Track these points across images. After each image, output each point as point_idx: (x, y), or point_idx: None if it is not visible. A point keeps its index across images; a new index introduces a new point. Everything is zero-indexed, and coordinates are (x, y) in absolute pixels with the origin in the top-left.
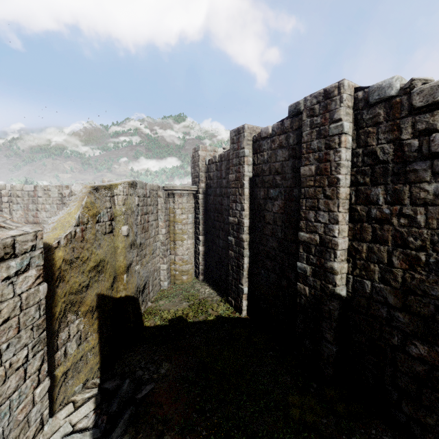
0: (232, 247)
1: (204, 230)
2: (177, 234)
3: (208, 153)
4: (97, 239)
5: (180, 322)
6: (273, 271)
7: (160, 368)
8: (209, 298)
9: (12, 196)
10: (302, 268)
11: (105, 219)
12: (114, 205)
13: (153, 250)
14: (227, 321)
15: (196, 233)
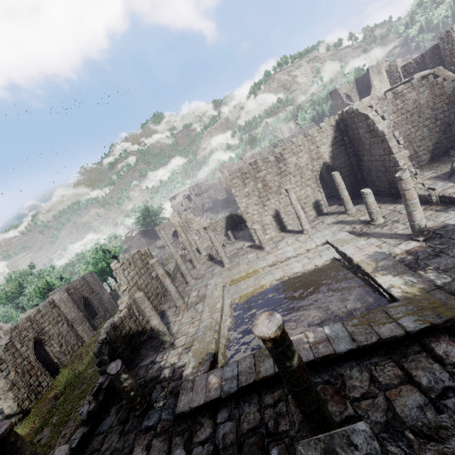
0: None
1: None
2: None
3: (399, 63)
4: None
5: None
6: None
7: None
8: None
9: None
10: None
11: None
12: None
13: None
14: None
15: None
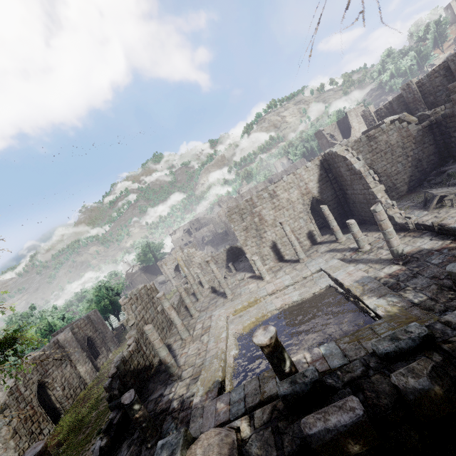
0: None
1: None
2: None
3: (372, 109)
4: None
5: None
6: None
7: None
8: None
9: None
10: None
11: None
12: None
13: None
14: None
15: None
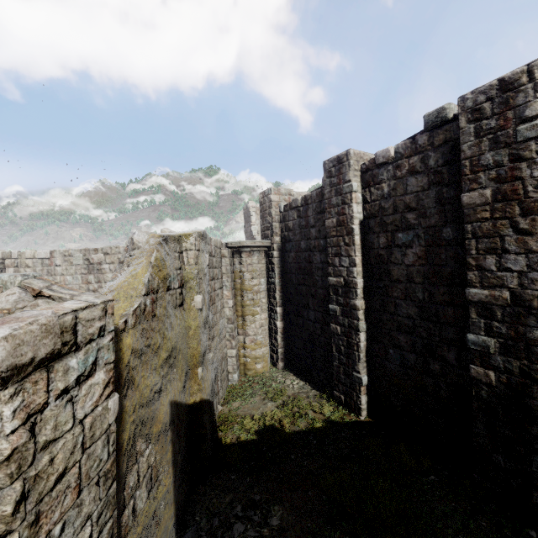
0: (336, 320)
1: (281, 299)
2: (247, 306)
3: (282, 198)
4: (168, 316)
5: (277, 435)
6: (411, 349)
7: (269, 515)
8: (302, 394)
9: (19, 266)
10: (480, 342)
11: (175, 286)
12: (184, 265)
13: (220, 330)
14: (343, 428)
15: (270, 304)
